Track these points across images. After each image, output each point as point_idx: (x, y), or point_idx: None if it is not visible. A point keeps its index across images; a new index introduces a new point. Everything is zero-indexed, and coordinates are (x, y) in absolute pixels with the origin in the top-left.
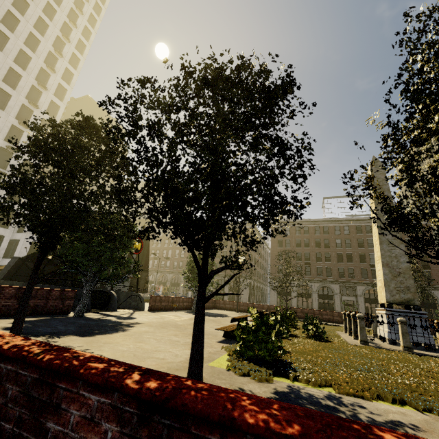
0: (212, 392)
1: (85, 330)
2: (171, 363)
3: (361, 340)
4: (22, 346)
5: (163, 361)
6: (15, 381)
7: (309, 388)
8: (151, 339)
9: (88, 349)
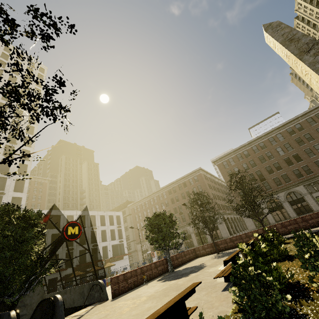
0: None
1: None
2: None
3: None
4: None
5: None
6: None
7: None
8: None
9: None
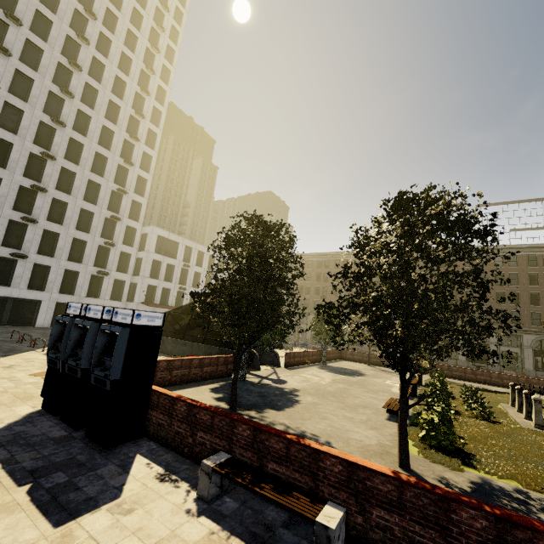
0: (520, 517)
1: (269, 401)
2: (371, 446)
3: (536, 424)
4: (418, 482)
5: (363, 443)
6: (425, 497)
7: (497, 481)
8: (330, 415)
9: (299, 427)
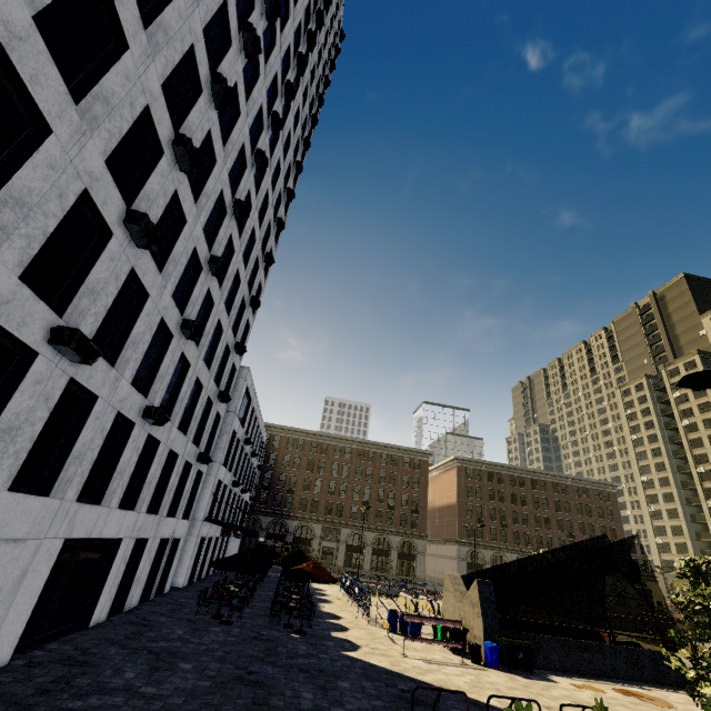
0: None
1: None
2: None
3: None
4: None
5: None
6: None
7: None
8: None
9: None
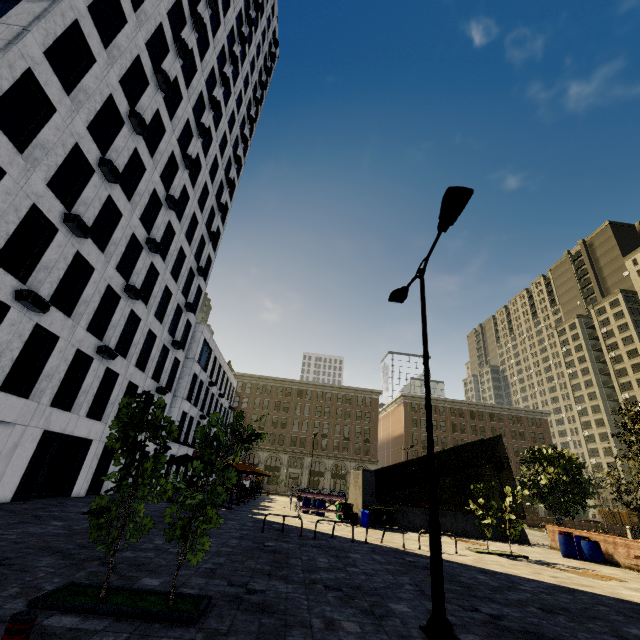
0: None
1: None
2: None
3: None
4: None
5: None
6: None
7: None
8: None
9: None
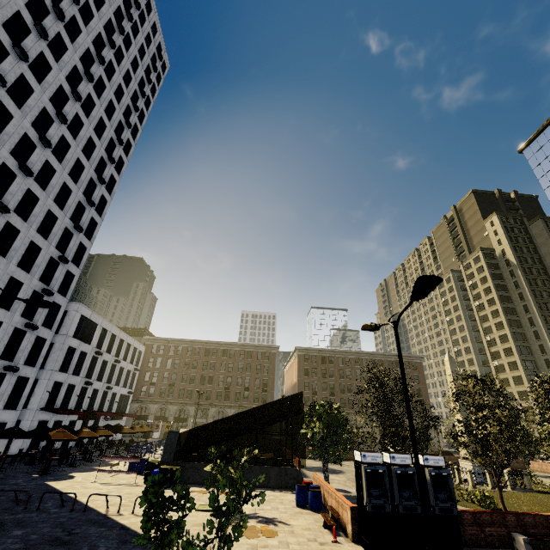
0: None
1: None
2: None
3: (473, 486)
4: None
5: None
6: None
7: None
8: None
9: None
